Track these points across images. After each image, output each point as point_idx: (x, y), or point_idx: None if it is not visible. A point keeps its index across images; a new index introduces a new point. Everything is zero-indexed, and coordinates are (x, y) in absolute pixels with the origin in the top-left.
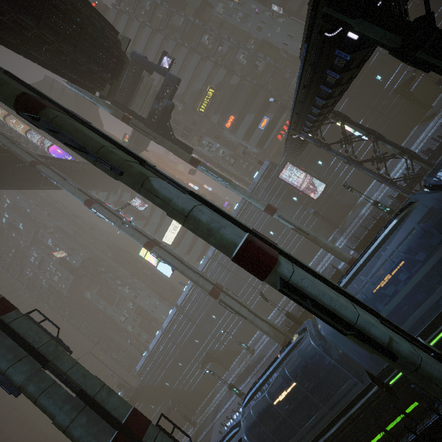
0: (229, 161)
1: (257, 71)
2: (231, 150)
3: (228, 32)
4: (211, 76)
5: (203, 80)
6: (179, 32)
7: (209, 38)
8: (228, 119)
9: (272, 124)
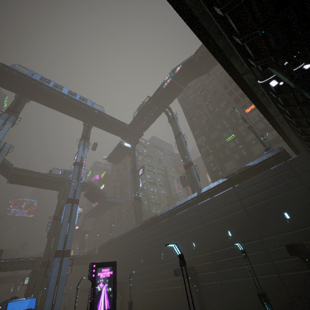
0: None
1: None
2: None
3: None
4: None
5: None
6: None
7: None
8: None
9: None
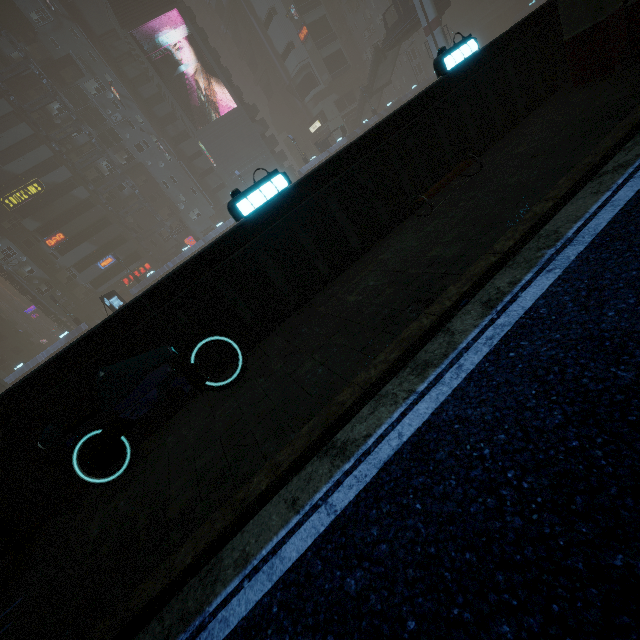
0: (39, 287)
1: (122, 193)
2: (49, 271)
3: (95, 122)
4: (44, 166)
5: (27, 165)
6: (5, 70)
7: (62, 110)
8: (53, 235)
9: (118, 267)
